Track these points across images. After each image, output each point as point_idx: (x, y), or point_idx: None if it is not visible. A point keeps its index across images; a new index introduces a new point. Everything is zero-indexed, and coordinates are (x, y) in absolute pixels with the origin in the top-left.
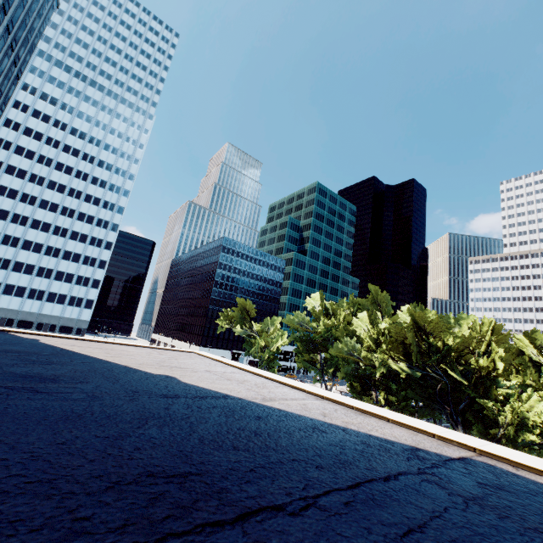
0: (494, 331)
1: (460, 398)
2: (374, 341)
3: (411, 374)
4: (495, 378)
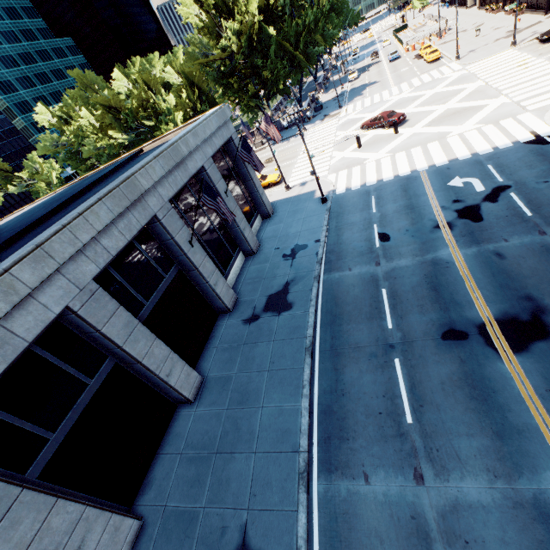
0: (146, 82)
1: (162, 133)
2: (97, 134)
3: (130, 139)
4: (168, 109)
